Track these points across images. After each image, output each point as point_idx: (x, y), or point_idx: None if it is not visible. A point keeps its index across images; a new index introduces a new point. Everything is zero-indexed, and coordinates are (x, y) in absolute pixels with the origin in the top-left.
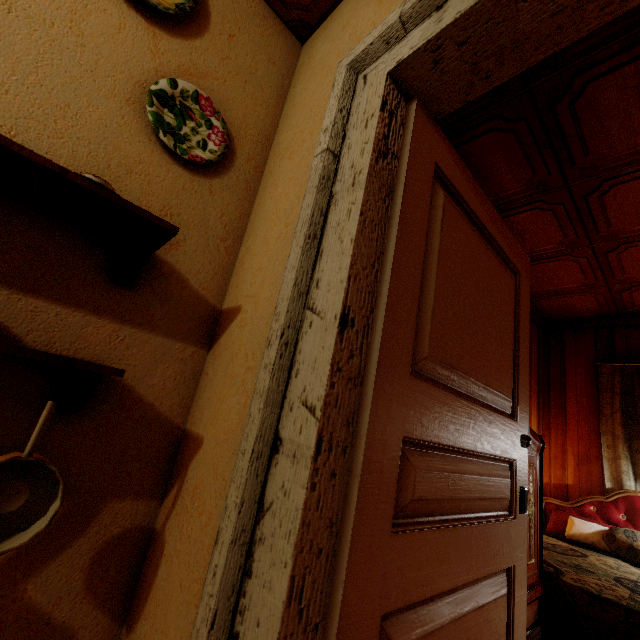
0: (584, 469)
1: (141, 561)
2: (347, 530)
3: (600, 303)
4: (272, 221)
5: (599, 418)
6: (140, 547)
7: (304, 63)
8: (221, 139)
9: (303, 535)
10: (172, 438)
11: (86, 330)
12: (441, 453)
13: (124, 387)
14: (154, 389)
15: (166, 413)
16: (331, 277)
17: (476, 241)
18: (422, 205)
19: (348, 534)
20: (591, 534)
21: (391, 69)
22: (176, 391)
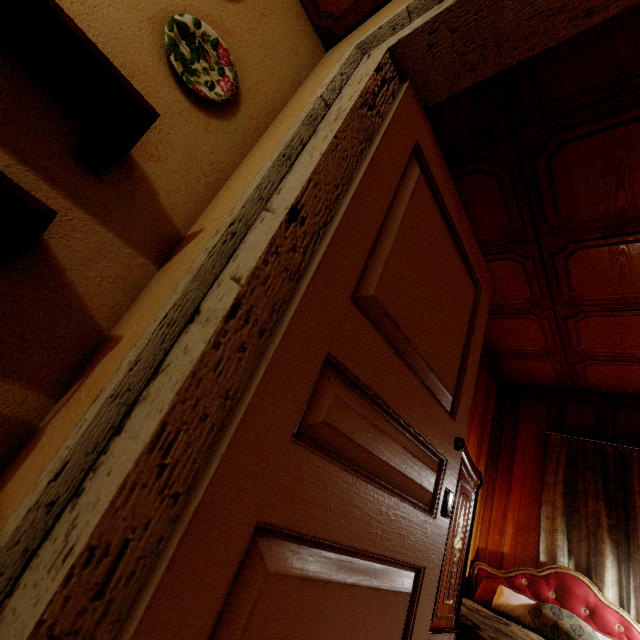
0: (521, 538)
1: (9, 459)
2: (242, 407)
3: (557, 373)
4: (257, 163)
5: (542, 487)
6: (13, 443)
7: (324, 62)
8: (229, 88)
9: (190, 387)
10: (91, 339)
11: (34, 194)
12: (368, 402)
13: (55, 266)
14: (88, 282)
15: (93, 311)
16: (293, 183)
17: (443, 231)
18: (396, 164)
19: (242, 410)
20: (518, 606)
21: (392, 45)
22: (112, 294)
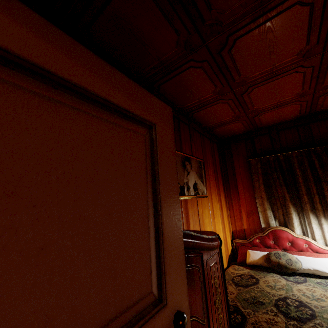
0: (251, 219)
1: None
2: None
3: (245, 125)
4: None
5: (254, 189)
6: None
7: None
8: None
9: None
10: None
11: None
12: None
13: None
14: None
15: None
16: None
17: None
18: None
19: None
20: (259, 259)
21: None
22: None
